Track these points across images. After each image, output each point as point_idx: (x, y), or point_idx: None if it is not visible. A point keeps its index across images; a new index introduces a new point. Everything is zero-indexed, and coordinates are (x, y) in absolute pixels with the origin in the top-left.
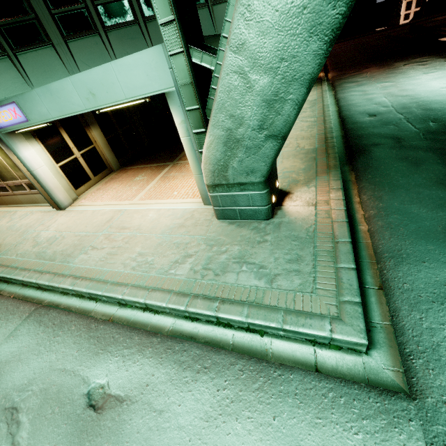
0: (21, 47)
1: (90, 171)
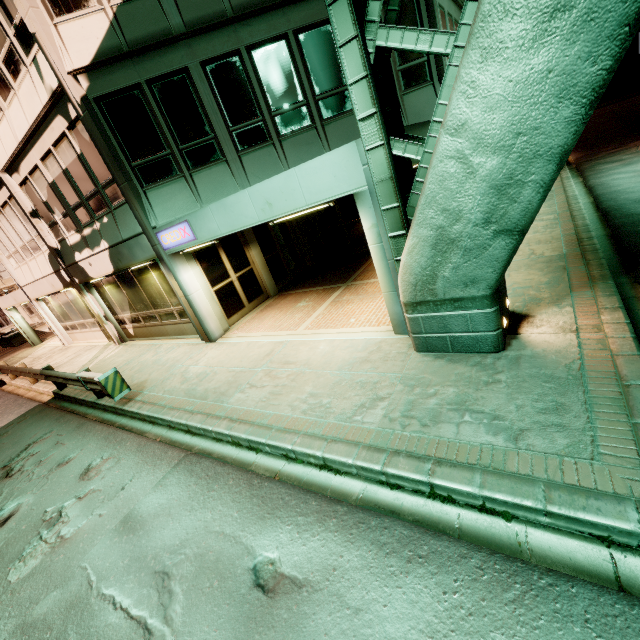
0: (198, 166)
1: (245, 296)
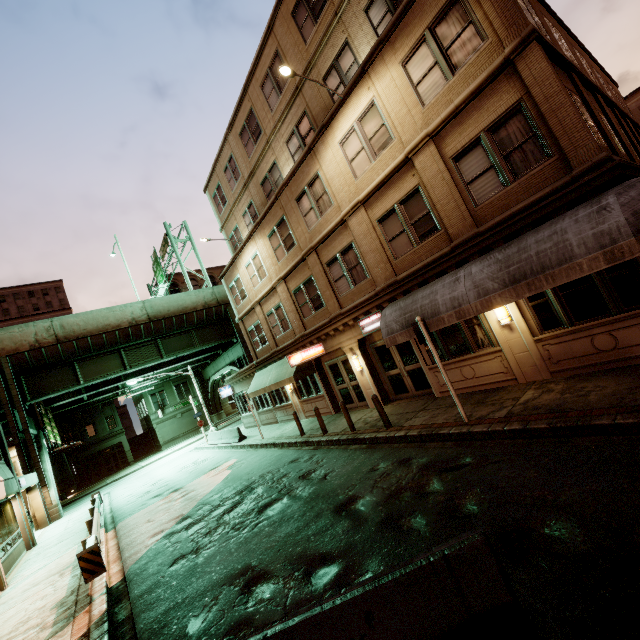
0: None
1: None
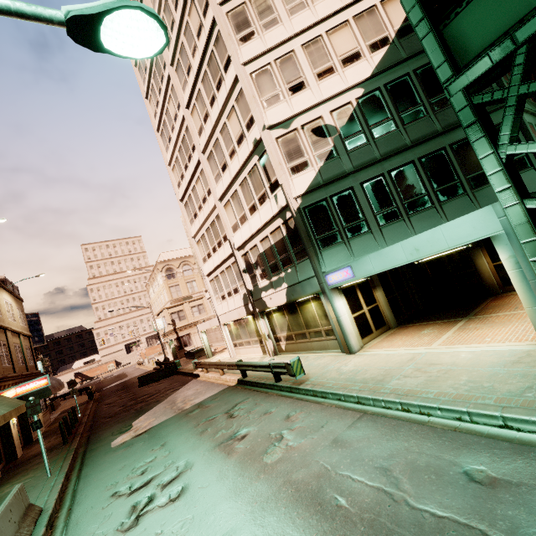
0: (353, 236)
1: (373, 325)
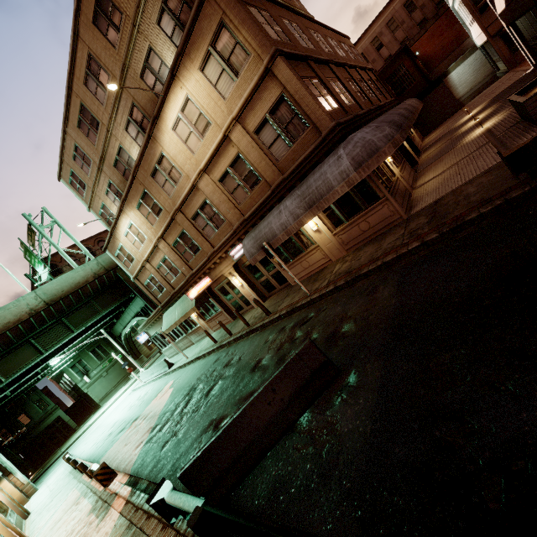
0: None
1: None
